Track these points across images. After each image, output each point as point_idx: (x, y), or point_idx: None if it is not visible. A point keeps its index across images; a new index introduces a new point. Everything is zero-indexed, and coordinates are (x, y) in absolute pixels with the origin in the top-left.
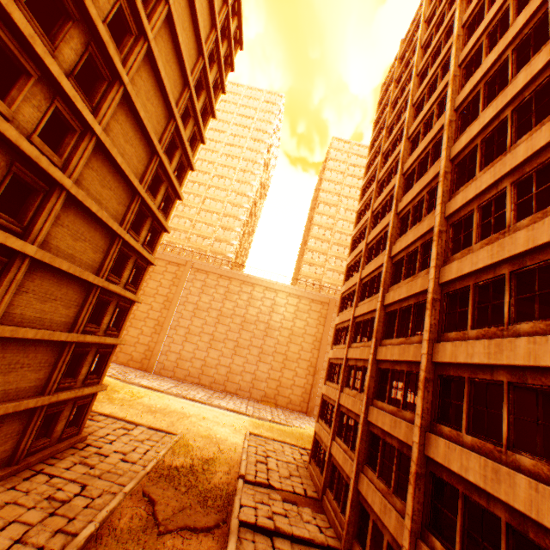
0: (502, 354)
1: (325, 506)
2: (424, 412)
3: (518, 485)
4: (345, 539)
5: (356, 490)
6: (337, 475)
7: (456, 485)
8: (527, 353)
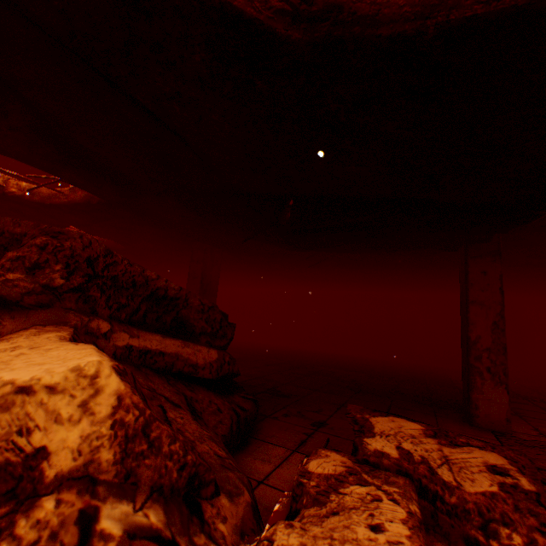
0: None
1: None
2: None
3: None
4: None
5: None
6: None
7: None
8: None
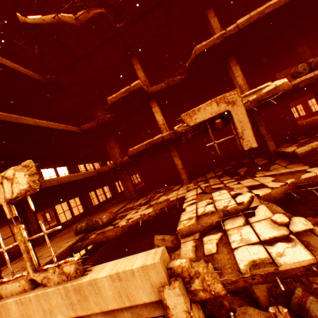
0: None
1: None
2: None
3: None
4: None
5: None
6: None
7: None
8: None
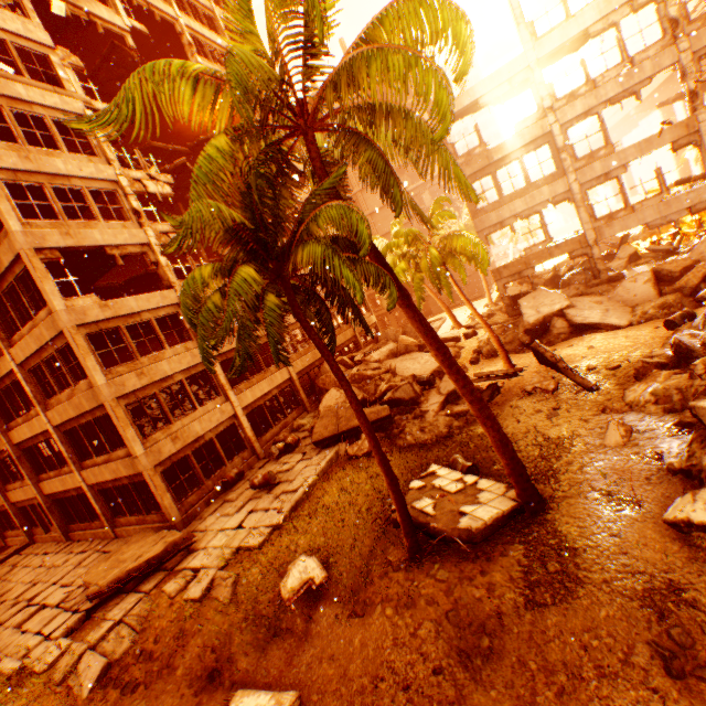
0: (1, 371)
1: (12, 542)
2: (0, 424)
3: (37, 423)
4: (28, 535)
5: (14, 505)
6: (3, 515)
7: (32, 444)
8: (6, 367)
